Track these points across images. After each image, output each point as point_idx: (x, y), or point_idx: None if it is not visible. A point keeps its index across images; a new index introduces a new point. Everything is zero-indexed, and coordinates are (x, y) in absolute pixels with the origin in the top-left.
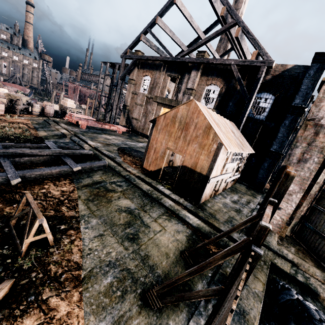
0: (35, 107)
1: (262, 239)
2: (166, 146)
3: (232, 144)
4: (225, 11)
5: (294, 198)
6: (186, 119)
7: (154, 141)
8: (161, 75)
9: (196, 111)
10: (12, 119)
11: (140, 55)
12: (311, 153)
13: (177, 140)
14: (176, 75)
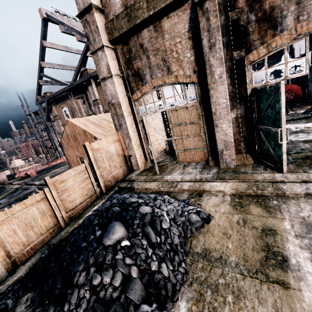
0: None
1: (47, 183)
2: (76, 156)
3: (112, 130)
4: (78, 37)
5: (131, 146)
6: (73, 133)
7: (69, 157)
8: (72, 101)
9: (74, 126)
10: None
11: (48, 96)
12: (120, 119)
13: (78, 149)
14: (81, 95)
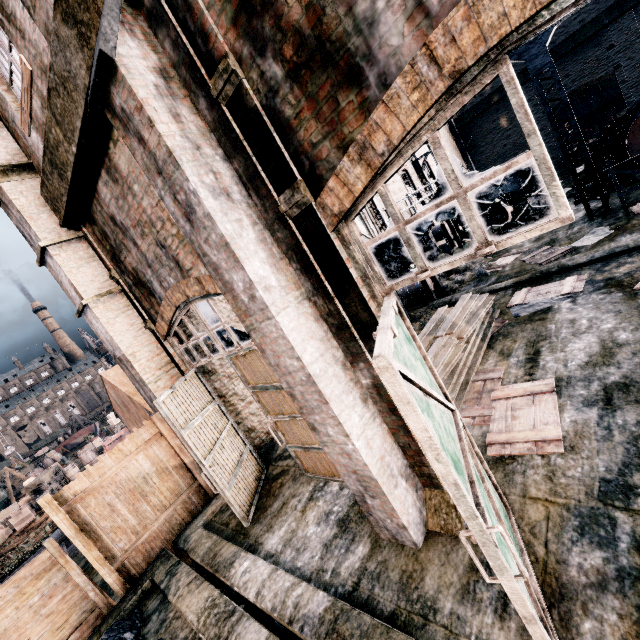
0: (68, 472)
1: None
2: None
3: None
4: None
5: None
6: (119, 398)
7: None
8: None
9: (112, 385)
10: (43, 517)
11: None
12: (145, 390)
13: (139, 425)
14: None
